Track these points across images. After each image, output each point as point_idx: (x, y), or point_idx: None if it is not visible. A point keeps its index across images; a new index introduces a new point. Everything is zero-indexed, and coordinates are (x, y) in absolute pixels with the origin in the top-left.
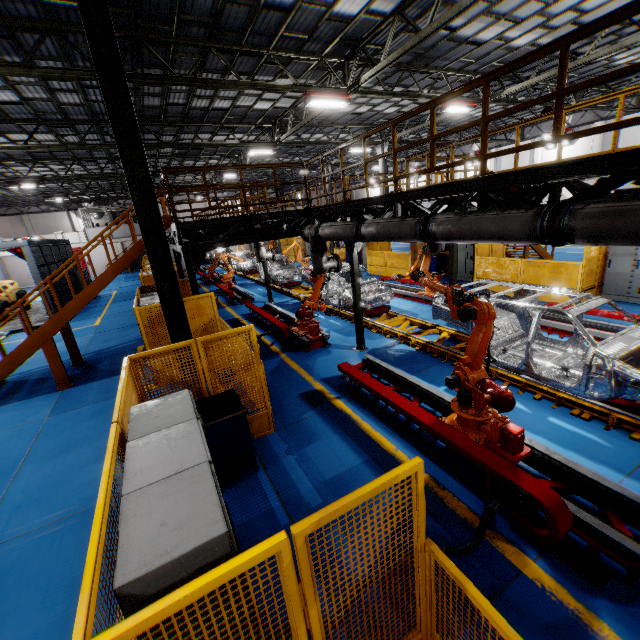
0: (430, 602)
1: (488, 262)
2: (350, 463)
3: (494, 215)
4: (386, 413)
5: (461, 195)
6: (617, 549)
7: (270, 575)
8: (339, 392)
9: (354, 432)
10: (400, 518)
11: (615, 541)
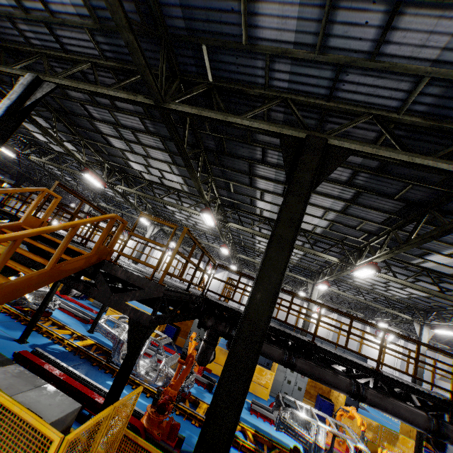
0: None
1: (222, 352)
2: None
3: (405, 406)
4: None
5: (363, 373)
6: None
7: None
8: None
9: None
10: None
11: None
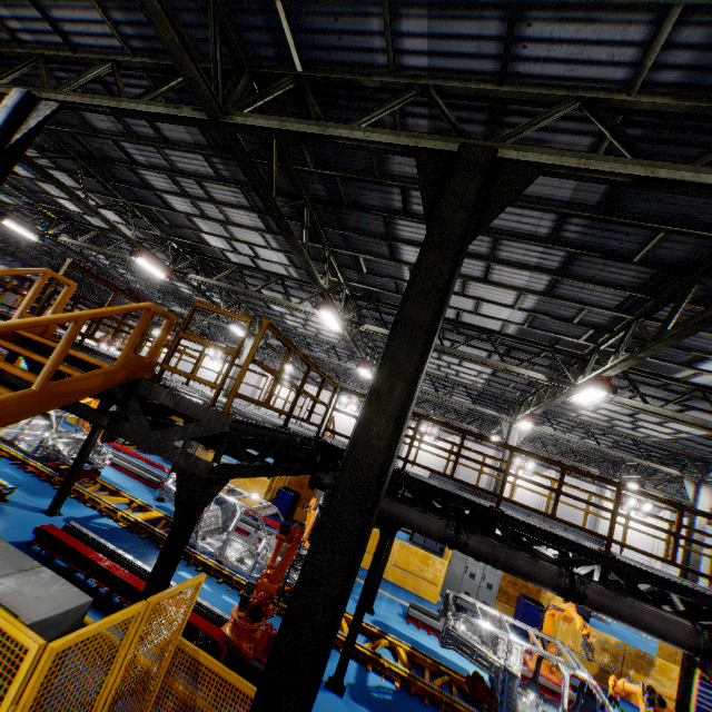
0: None
1: None
2: None
3: (654, 611)
4: None
5: (582, 557)
6: None
7: None
8: None
9: None
10: None
11: None
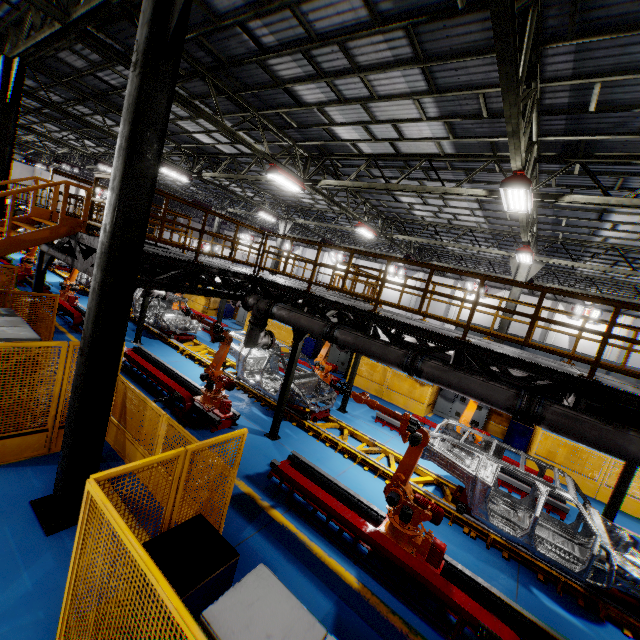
0: None
1: (364, 362)
2: (321, 608)
3: (481, 381)
4: (332, 531)
5: (440, 345)
6: None
7: None
8: (272, 498)
9: (309, 559)
10: None
11: None
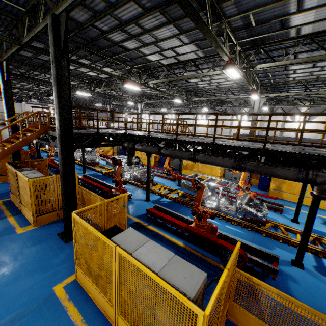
0: (233, 290)
1: (188, 163)
2: None
3: (221, 158)
4: (173, 230)
5: (205, 147)
6: (260, 264)
7: (222, 284)
8: (148, 222)
9: (163, 240)
10: (234, 262)
11: (259, 262)
